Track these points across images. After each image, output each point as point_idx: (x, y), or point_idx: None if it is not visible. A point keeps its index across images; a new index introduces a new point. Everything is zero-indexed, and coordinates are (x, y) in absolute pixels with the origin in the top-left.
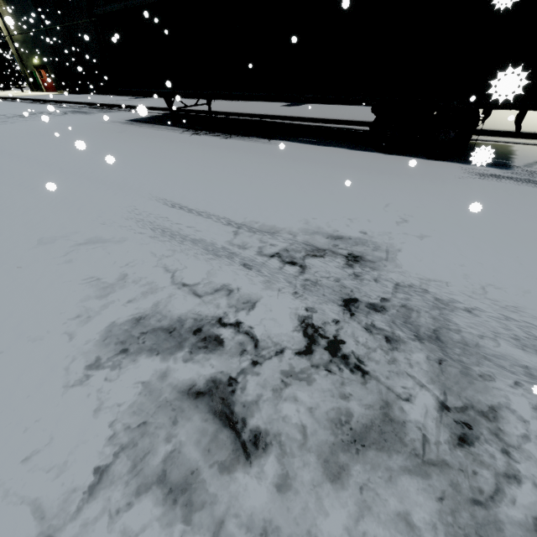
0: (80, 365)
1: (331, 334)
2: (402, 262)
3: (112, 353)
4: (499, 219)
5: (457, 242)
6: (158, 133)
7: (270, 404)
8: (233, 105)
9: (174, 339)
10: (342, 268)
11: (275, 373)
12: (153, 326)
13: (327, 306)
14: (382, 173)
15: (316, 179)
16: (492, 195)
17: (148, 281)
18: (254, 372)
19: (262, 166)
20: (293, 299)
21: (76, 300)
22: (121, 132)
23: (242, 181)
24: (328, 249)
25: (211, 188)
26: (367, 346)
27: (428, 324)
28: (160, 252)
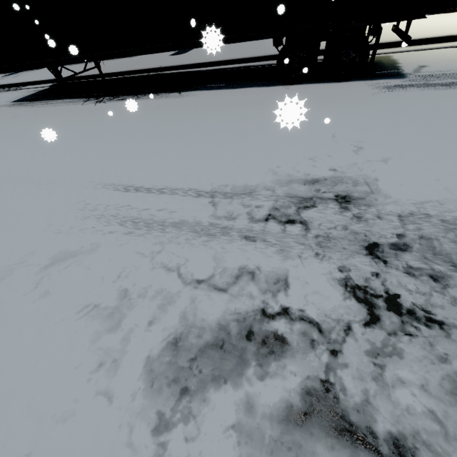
0: (143, 433)
1: (381, 291)
2: (387, 191)
3: (171, 401)
4: (432, 126)
5: (417, 158)
6: (57, 110)
7: (382, 397)
8: (121, 63)
9: (231, 354)
10: (341, 214)
11: (362, 358)
12: (197, 347)
13: (355, 260)
14: (305, 104)
15: (252, 125)
16: (410, 104)
17: (156, 290)
18: (341, 365)
19: (190, 122)
20: (320, 263)
21: (86, 344)
22: (13, 116)
23: (182, 143)
24: (314, 196)
25: (155, 159)
26: (421, 293)
27: (454, 249)
28: (147, 249)
